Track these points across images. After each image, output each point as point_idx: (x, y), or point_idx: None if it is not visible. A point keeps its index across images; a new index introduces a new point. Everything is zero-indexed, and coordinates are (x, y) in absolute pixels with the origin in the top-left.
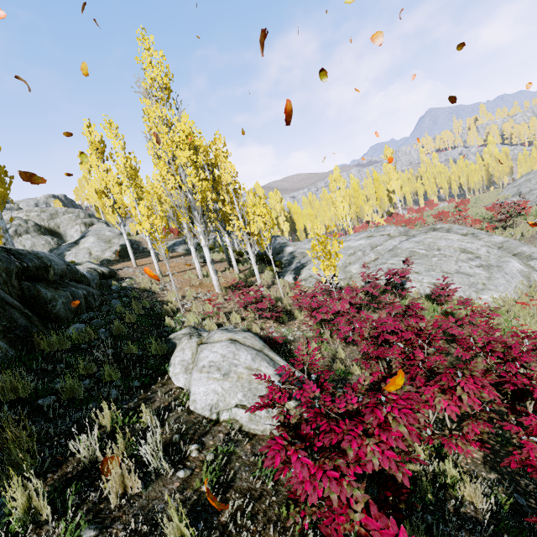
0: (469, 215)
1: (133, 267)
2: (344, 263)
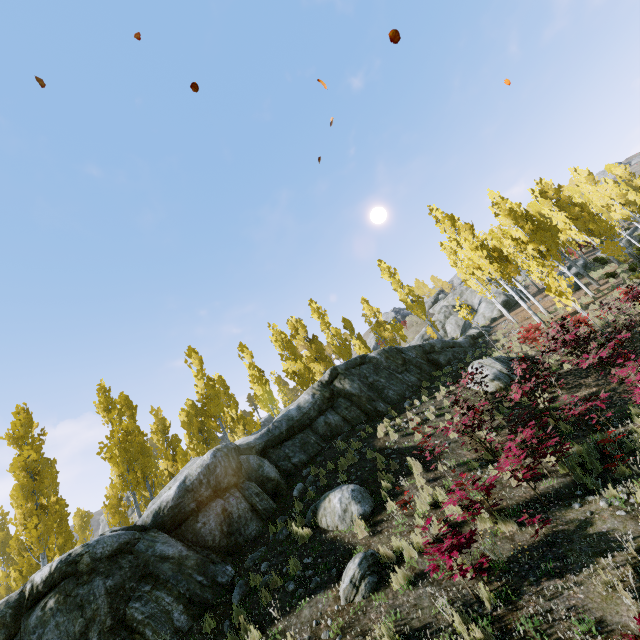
0: None
1: (507, 319)
2: None
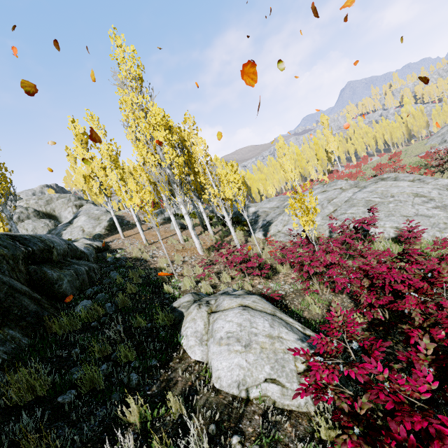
0: (403, 164)
1: (122, 238)
2: None
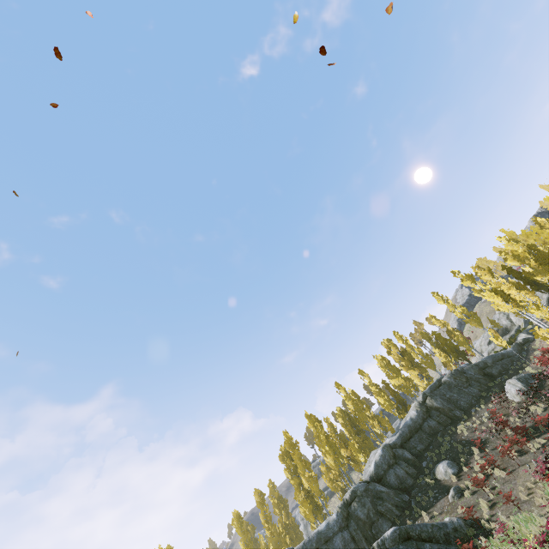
0: None
1: None
2: None
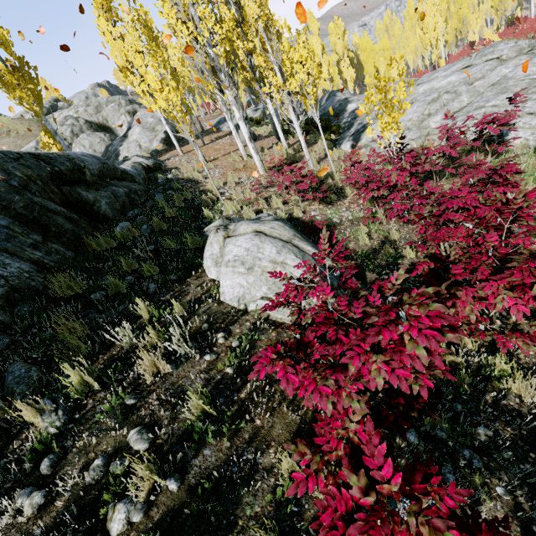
0: None
1: (180, 155)
2: (420, 116)
